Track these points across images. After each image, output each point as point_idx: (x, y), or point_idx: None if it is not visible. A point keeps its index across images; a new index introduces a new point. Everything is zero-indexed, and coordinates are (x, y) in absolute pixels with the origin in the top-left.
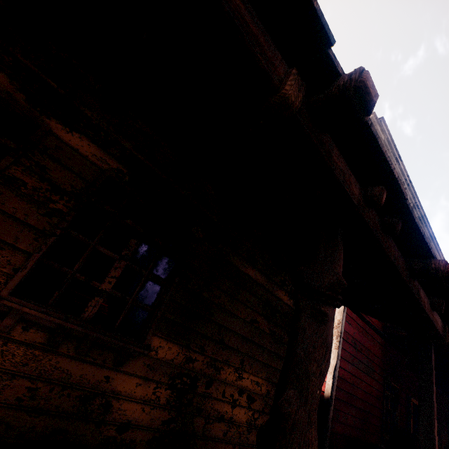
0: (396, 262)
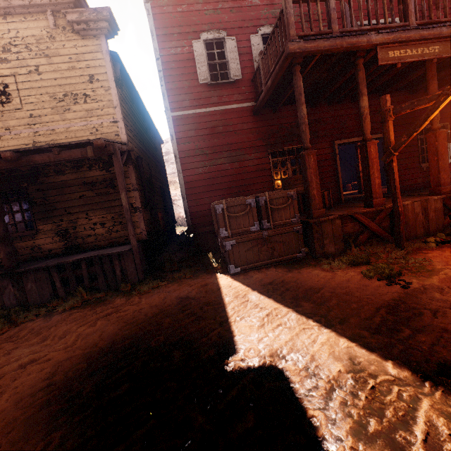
0: None
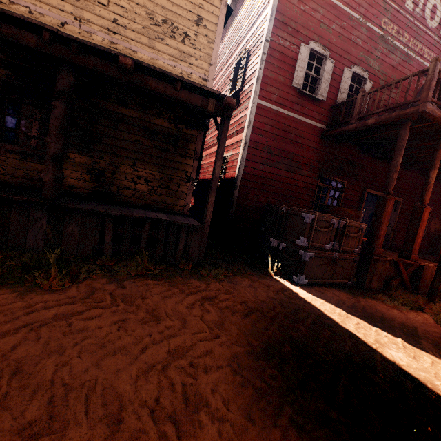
0: (97, 68)
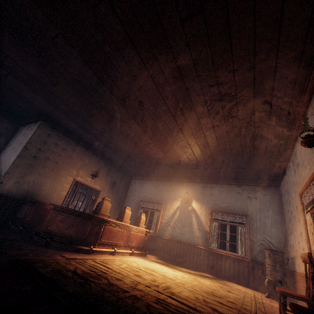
0: None
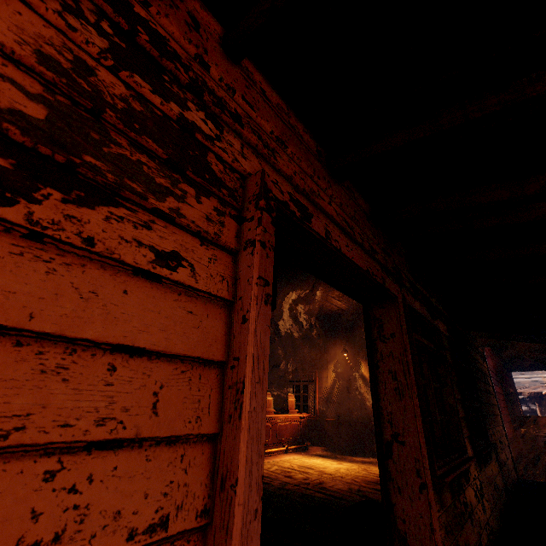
0: None
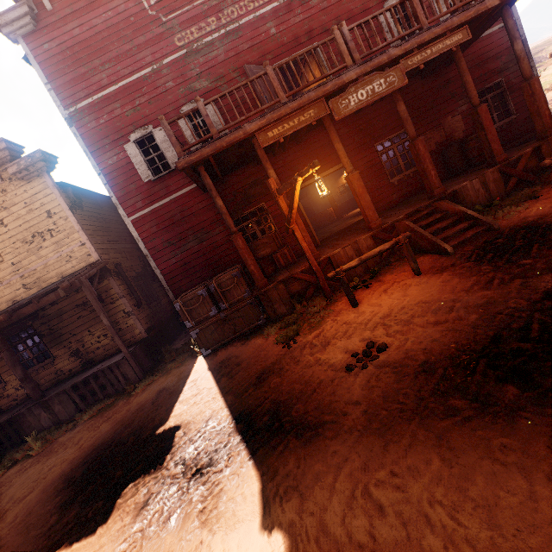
0: None
